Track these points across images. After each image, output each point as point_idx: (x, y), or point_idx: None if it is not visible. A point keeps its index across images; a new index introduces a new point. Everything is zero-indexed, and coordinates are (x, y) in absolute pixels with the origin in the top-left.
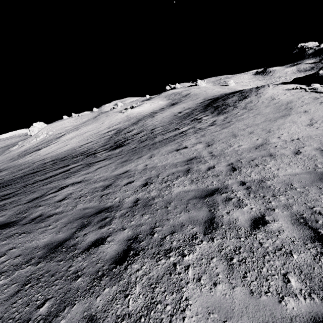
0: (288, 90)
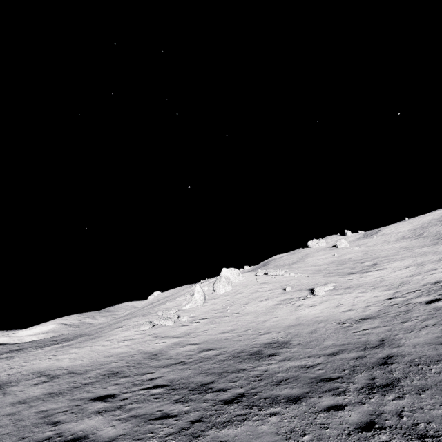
0: None
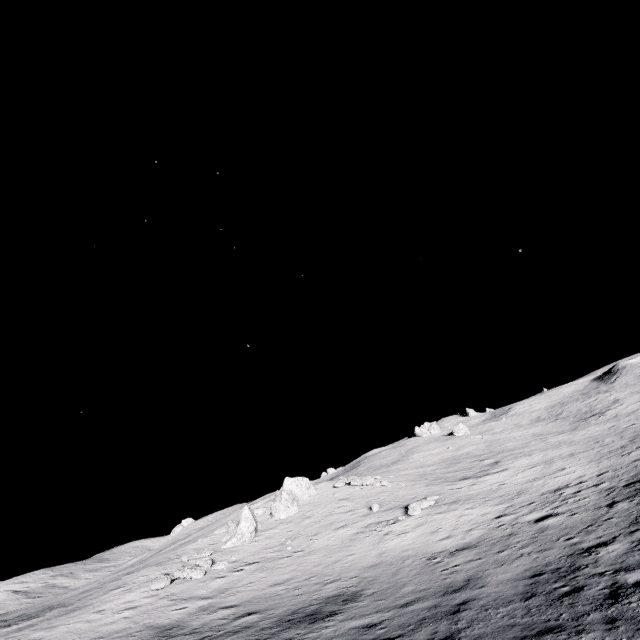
0: None
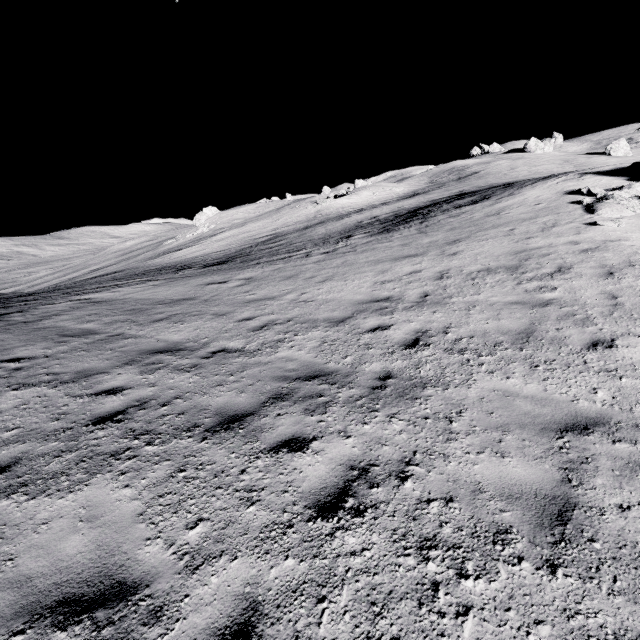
0: (566, 193)
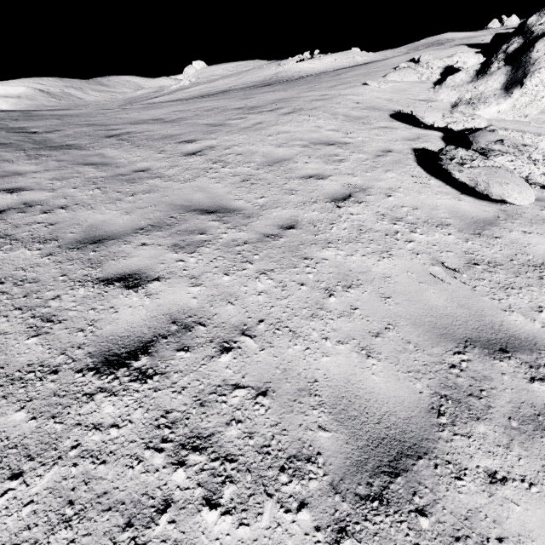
0: (408, 60)
